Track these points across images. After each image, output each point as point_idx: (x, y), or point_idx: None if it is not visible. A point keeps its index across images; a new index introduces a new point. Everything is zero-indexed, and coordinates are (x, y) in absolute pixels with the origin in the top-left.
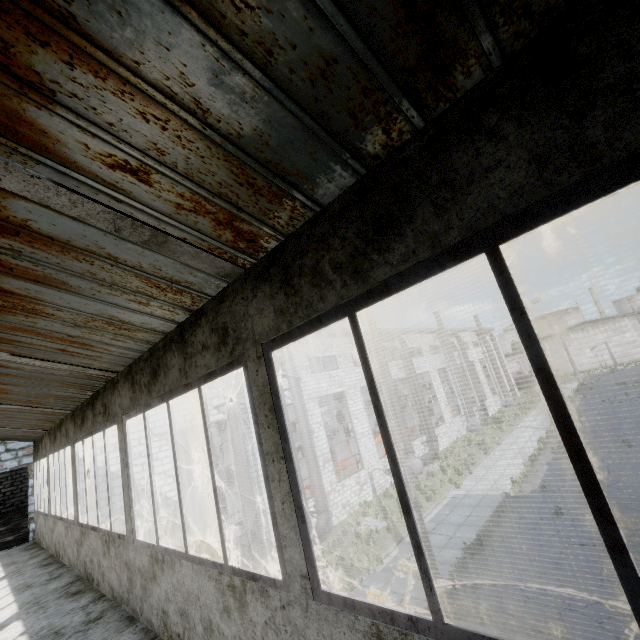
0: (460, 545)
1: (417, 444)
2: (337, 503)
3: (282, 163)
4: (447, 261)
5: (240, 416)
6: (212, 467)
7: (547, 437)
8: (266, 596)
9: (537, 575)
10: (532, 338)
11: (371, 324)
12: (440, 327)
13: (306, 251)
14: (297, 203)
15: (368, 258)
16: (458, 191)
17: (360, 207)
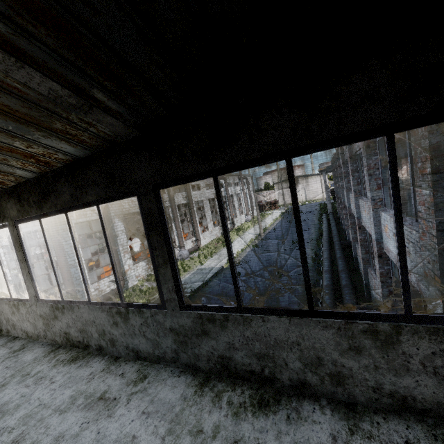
0: (191, 291)
1: (189, 242)
2: (132, 276)
3: (2, 170)
4: (59, 212)
5: (58, 227)
6: (1, 264)
7: (255, 239)
8: (25, 305)
9: (216, 299)
10: (73, 237)
11: None
12: None
13: (25, 192)
14: (16, 177)
15: (42, 203)
16: (59, 194)
17: (38, 186)
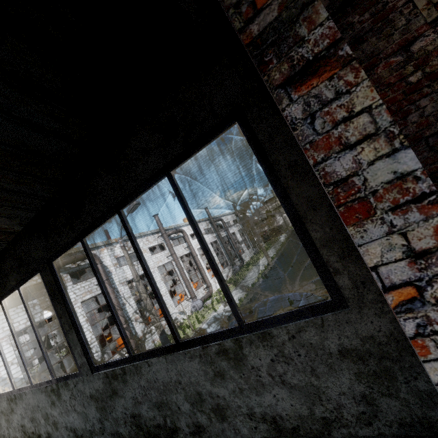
0: None
1: (200, 291)
2: (148, 341)
3: None
4: None
5: None
6: None
7: (265, 269)
8: None
9: None
10: (9, 323)
11: (160, 226)
12: (209, 217)
13: None
14: None
15: None
16: None
17: None
